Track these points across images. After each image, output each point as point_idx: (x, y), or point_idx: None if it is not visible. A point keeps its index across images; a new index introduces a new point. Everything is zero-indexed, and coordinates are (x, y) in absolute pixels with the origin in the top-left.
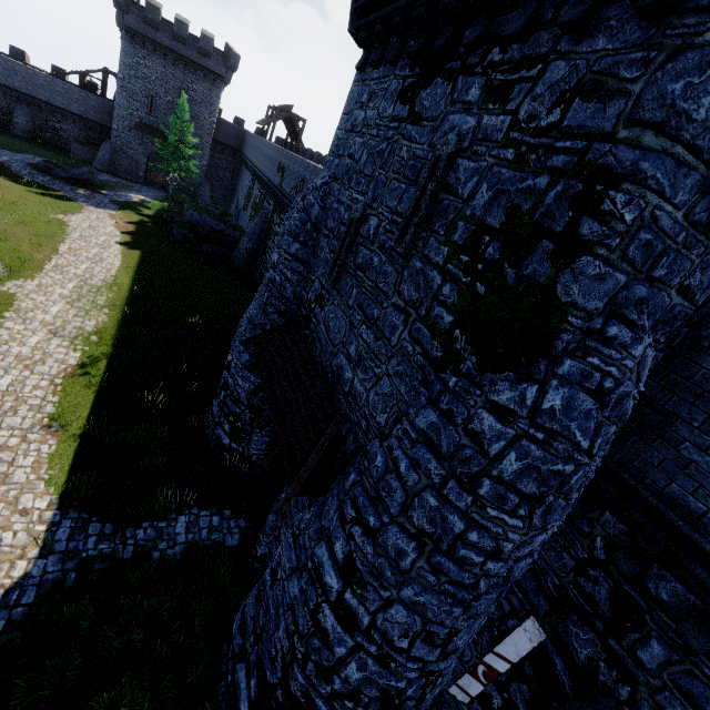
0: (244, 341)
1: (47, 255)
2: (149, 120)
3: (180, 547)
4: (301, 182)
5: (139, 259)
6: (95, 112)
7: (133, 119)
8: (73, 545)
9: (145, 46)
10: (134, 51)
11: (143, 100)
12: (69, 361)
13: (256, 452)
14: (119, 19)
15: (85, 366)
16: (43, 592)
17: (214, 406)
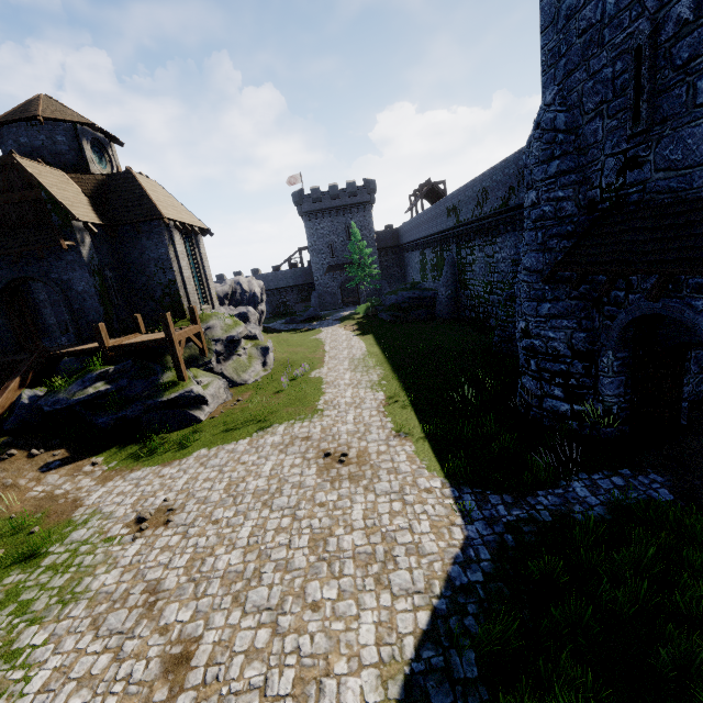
0: (543, 279)
1: (321, 355)
2: (333, 261)
3: (599, 508)
4: (481, 195)
5: (373, 338)
6: (302, 278)
7: (324, 267)
8: (487, 513)
9: (317, 216)
10: (312, 224)
11: (326, 251)
12: (379, 398)
13: (614, 399)
14: (299, 211)
15: (392, 398)
16: (494, 551)
17: (527, 382)
